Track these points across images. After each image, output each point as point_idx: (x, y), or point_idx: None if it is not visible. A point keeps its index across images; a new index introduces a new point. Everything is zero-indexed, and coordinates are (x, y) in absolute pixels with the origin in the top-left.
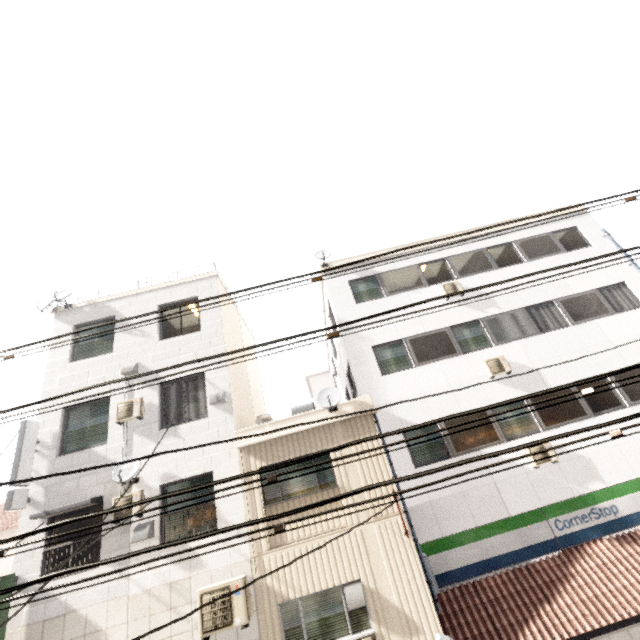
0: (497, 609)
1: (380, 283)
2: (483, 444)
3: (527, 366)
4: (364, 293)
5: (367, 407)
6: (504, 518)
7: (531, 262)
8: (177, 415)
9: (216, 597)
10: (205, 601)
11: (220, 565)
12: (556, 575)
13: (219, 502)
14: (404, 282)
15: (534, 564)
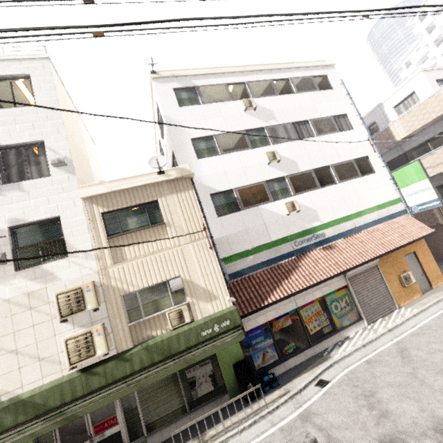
0: (260, 286)
1: (198, 93)
2: (260, 203)
3: (289, 158)
4: (186, 100)
5: (186, 172)
6: (268, 242)
7: (299, 94)
8: (19, 175)
9: (70, 295)
10: (61, 298)
11: (72, 277)
12: (292, 267)
13: (68, 237)
14: (216, 95)
15: (281, 264)
